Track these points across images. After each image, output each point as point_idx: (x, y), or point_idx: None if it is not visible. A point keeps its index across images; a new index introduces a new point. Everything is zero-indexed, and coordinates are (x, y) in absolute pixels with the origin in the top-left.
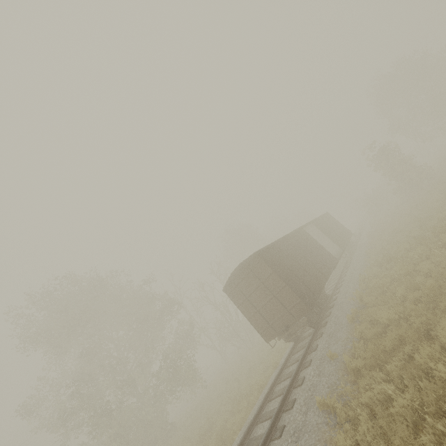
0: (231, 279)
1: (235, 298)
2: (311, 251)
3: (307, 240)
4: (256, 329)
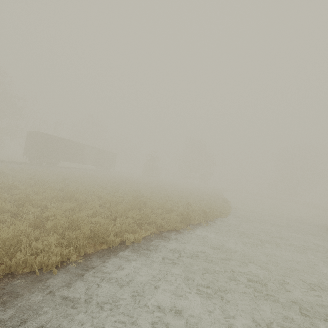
0: (32, 132)
1: (28, 137)
2: (72, 152)
3: (79, 149)
4: (24, 150)
